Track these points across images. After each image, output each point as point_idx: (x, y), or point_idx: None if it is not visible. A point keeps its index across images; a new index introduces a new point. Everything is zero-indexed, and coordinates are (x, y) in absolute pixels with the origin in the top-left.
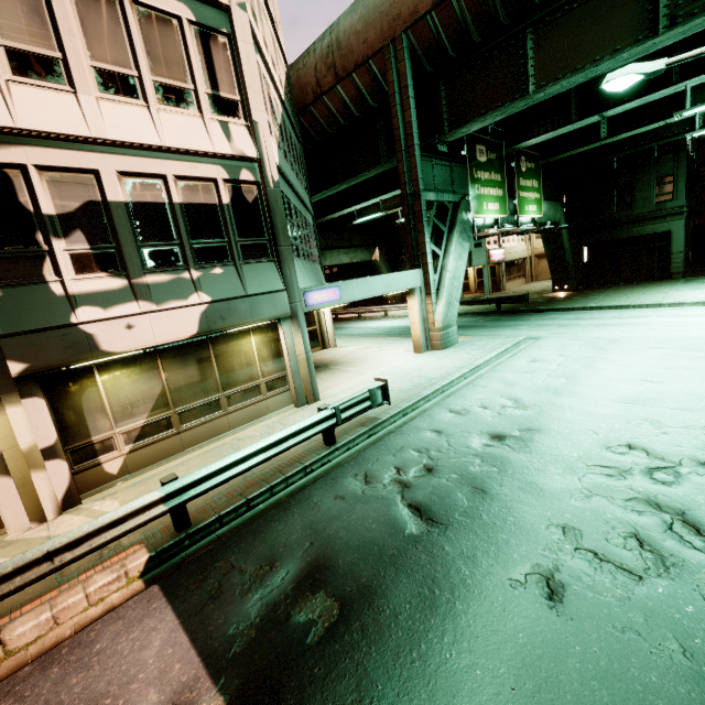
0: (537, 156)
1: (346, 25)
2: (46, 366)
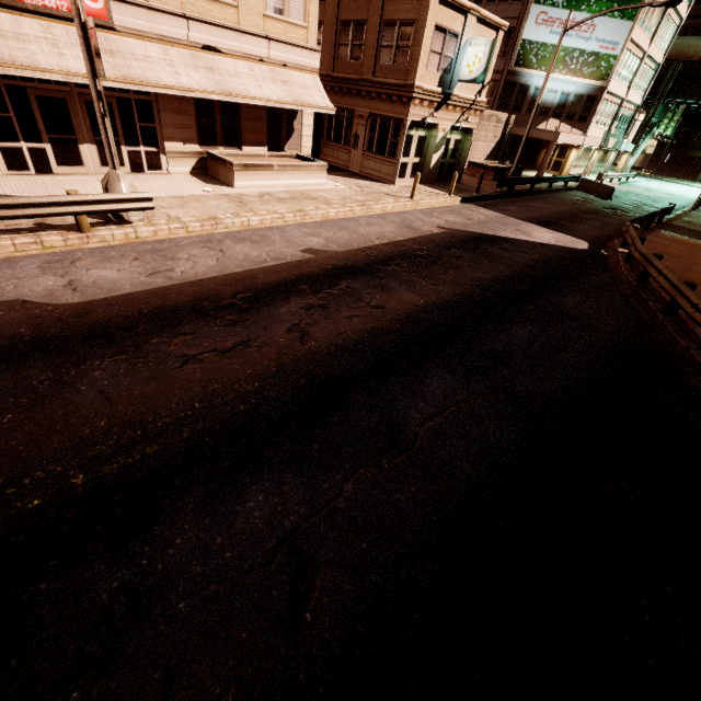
0: (684, 106)
1: None
2: (604, 147)
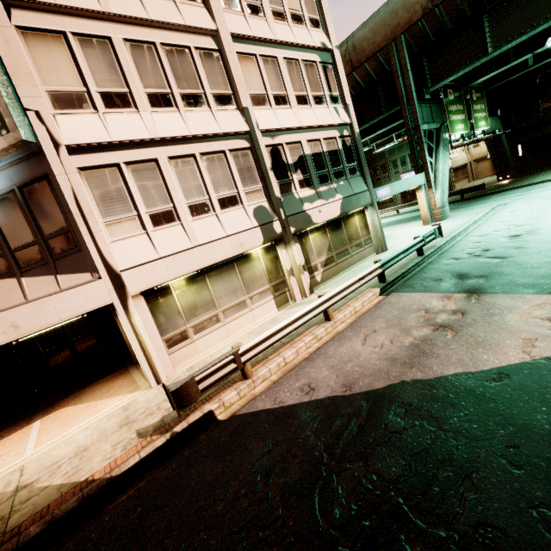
0: (481, 88)
1: (359, 36)
2: (299, 229)
